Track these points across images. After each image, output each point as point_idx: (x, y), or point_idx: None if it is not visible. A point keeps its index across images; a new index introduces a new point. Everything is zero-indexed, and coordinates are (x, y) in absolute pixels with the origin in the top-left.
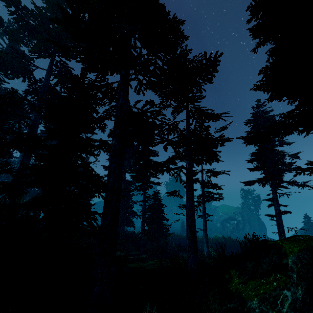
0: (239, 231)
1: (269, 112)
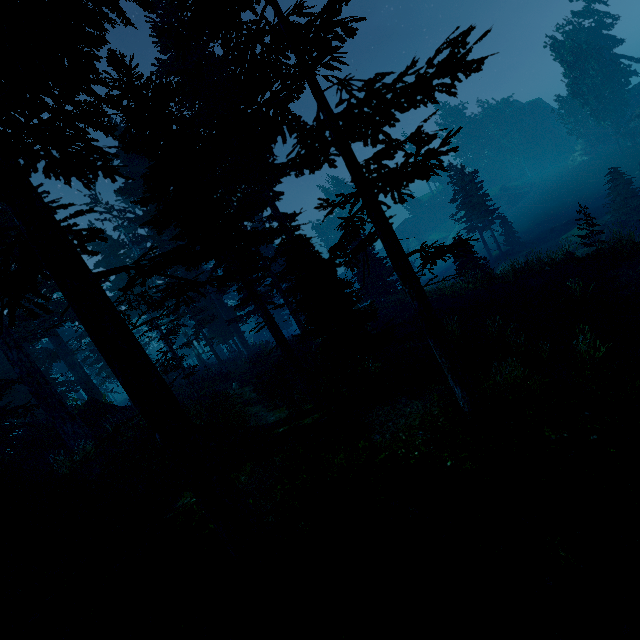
0: None
1: None
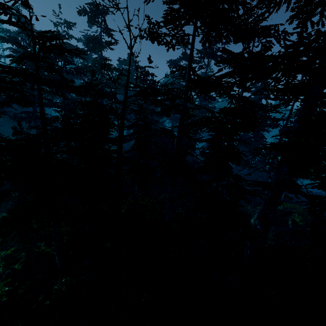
0: None
1: None
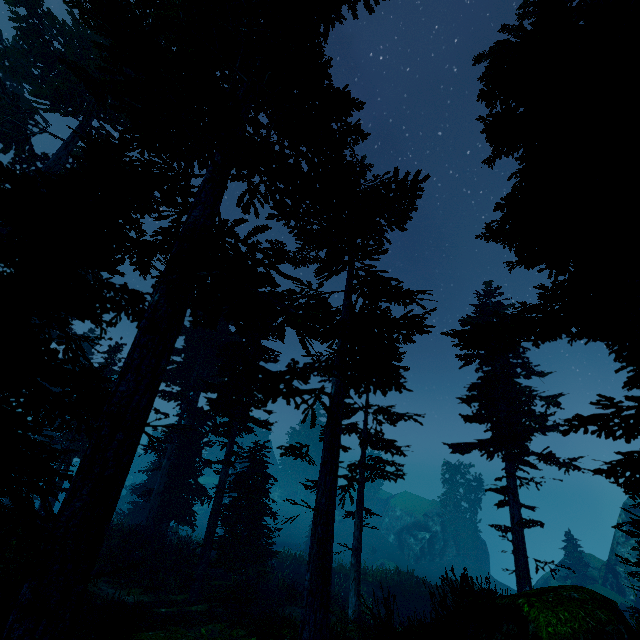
0: (434, 557)
1: (507, 307)
